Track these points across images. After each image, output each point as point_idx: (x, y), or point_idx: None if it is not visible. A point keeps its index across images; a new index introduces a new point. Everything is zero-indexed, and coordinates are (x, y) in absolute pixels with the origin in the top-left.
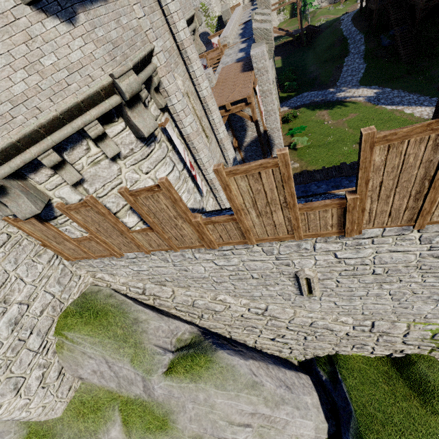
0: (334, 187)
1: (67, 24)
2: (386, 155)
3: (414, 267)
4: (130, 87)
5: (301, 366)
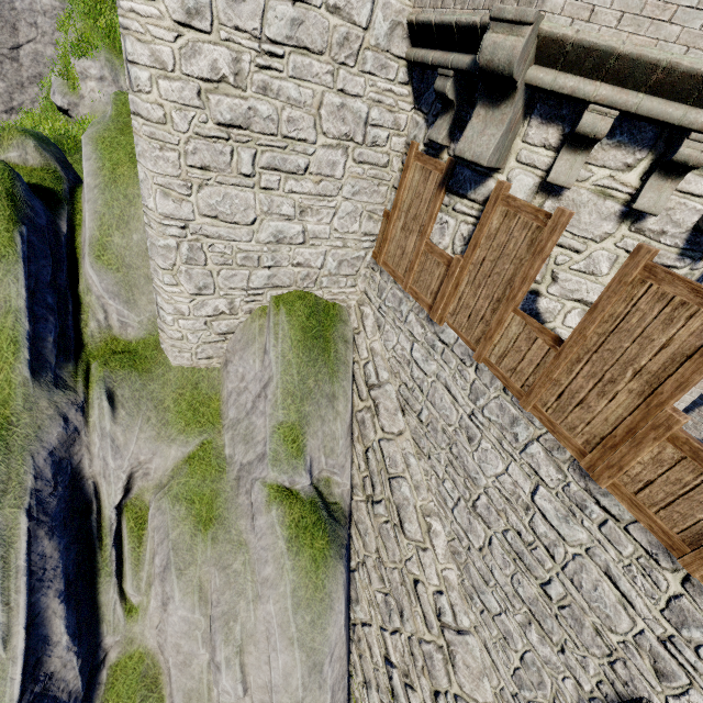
0: None
1: None
2: None
3: None
4: None
5: None
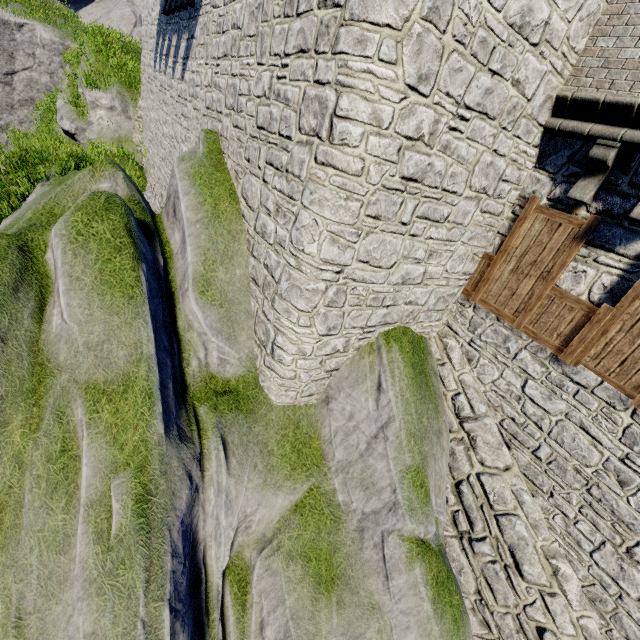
0: None
1: None
2: None
3: None
4: None
5: None
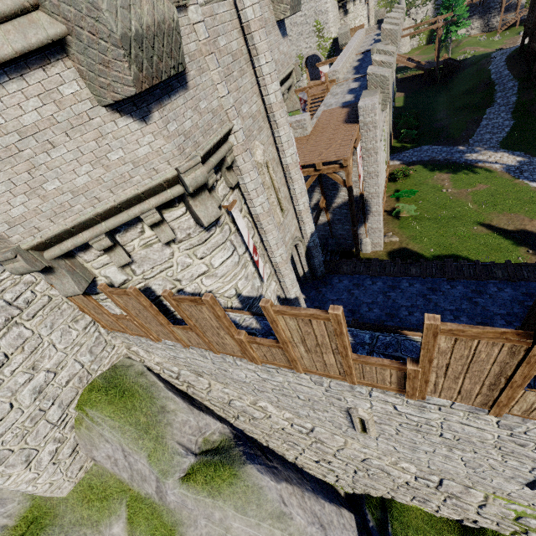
0: (430, 290)
1: (140, 122)
2: (453, 343)
3: (492, 445)
4: (195, 181)
5: (347, 499)
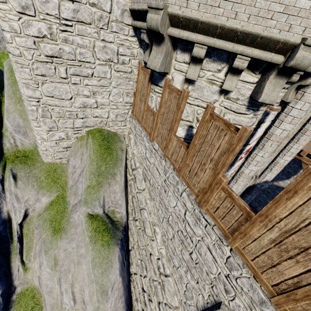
0: None
1: None
2: None
3: None
4: (302, 60)
5: None
